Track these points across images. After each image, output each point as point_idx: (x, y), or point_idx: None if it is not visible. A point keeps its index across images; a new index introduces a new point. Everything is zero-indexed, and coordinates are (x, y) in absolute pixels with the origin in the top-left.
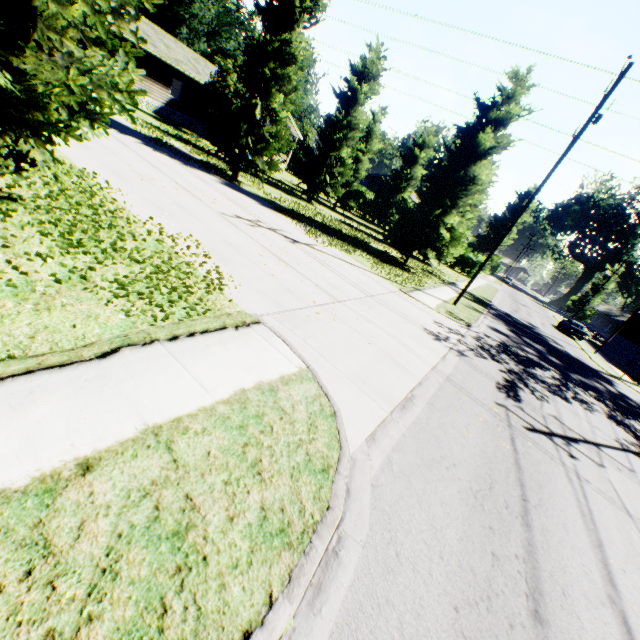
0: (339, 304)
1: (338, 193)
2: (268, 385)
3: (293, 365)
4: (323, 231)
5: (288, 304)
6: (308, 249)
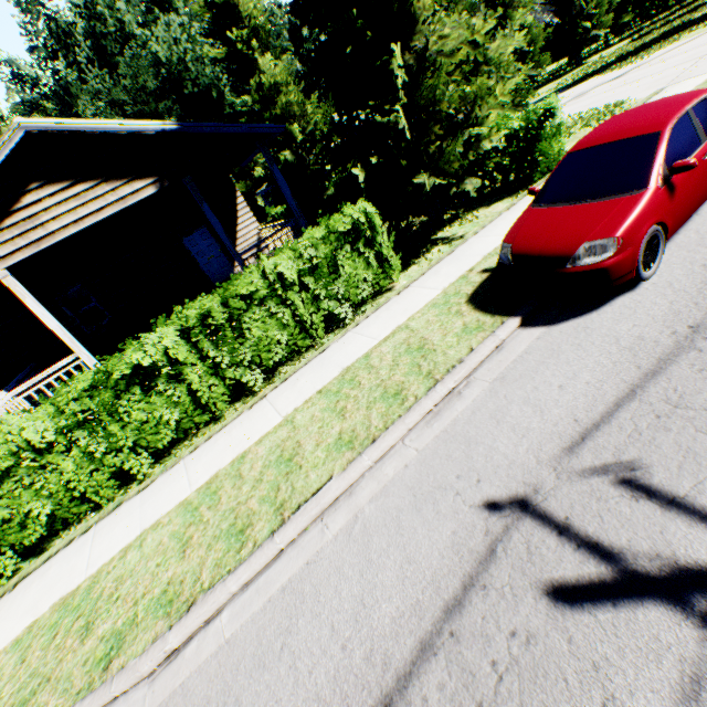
0: (706, 56)
1: (605, 25)
2: (701, 84)
3: (706, 76)
4: (627, 59)
5: (667, 81)
6: (636, 70)
